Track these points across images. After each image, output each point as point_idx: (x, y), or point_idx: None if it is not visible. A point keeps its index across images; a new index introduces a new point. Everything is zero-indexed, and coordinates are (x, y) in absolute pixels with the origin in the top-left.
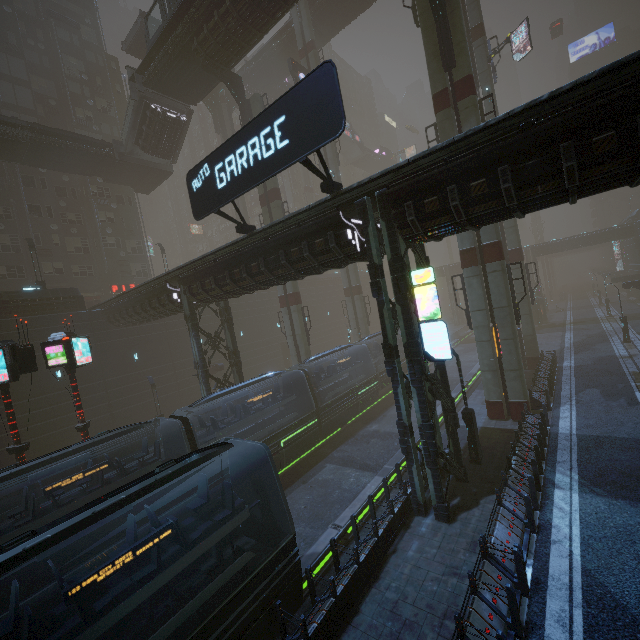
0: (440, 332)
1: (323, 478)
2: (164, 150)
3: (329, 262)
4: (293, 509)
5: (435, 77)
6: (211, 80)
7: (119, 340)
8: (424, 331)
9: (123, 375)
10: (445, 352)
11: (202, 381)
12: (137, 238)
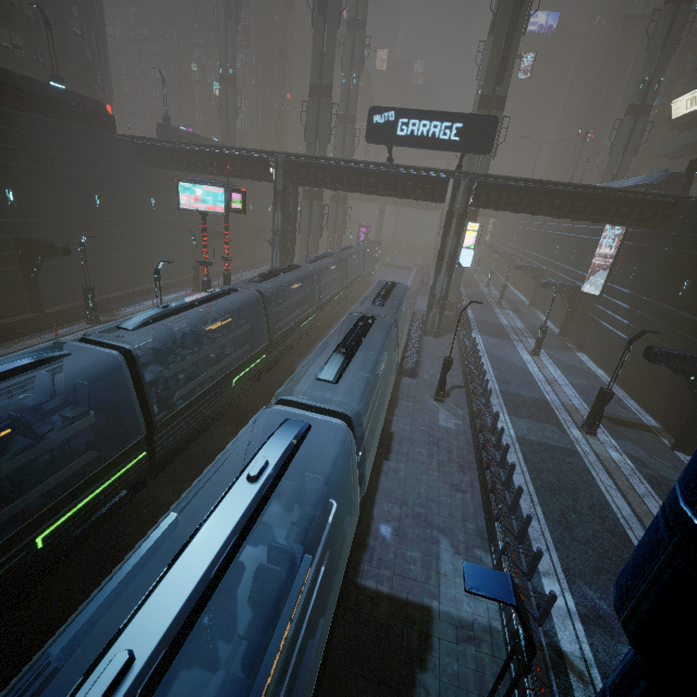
0: (470, 255)
1: None
2: None
3: (424, 199)
4: None
5: (488, 83)
6: None
7: (143, 180)
8: (463, 252)
9: (144, 218)
10: (468, 264)
11: (278, 246)
12: (96, 33)
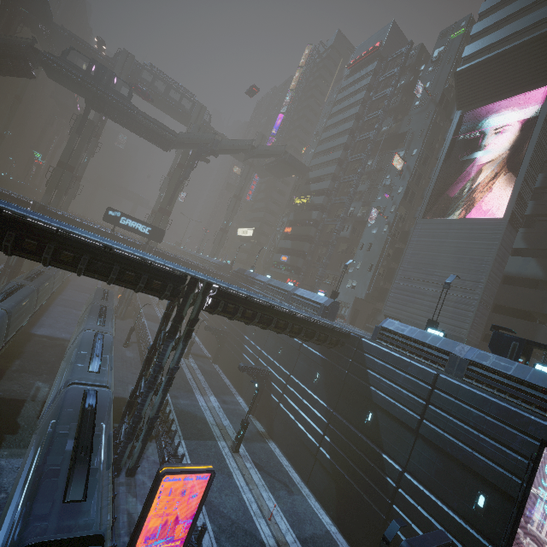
0: None
1: (61, 309)
2: (3, 72)
3: None
4: (60, 315)
5: (164, 203)
6: (77, 92)
7: None
8: None
9: None
10: None
11: None
12: None
